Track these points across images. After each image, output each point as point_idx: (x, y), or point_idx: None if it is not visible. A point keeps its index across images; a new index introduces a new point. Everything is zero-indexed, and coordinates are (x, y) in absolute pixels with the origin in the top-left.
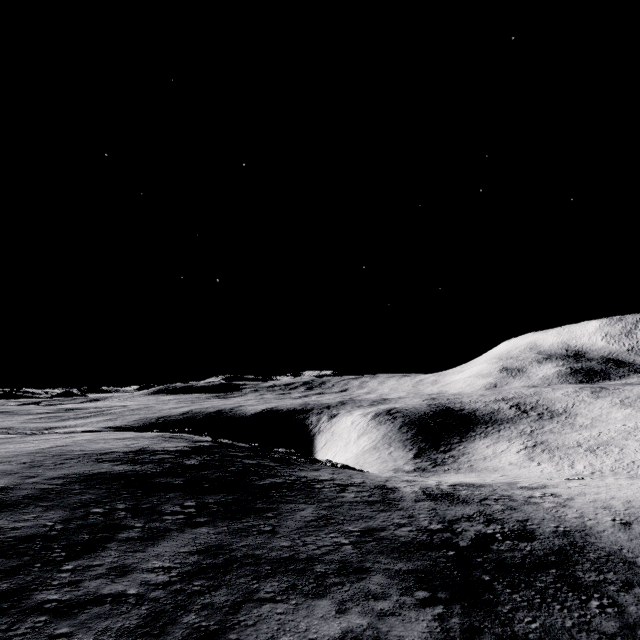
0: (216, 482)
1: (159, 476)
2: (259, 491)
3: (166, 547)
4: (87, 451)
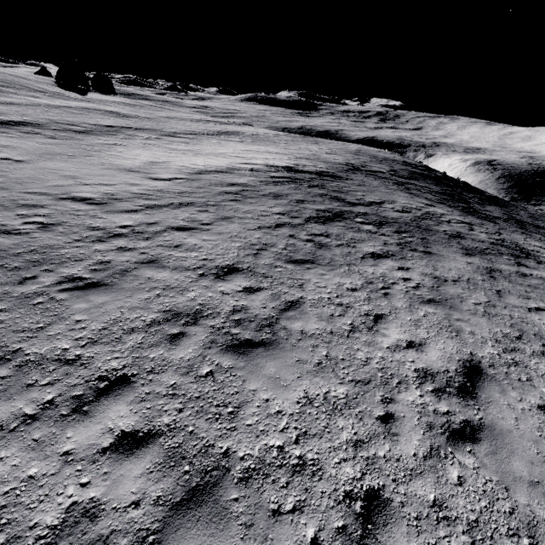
0: (467, 188)
1: (439, 179)
2: (490, 198)
3: (490, 209)
4: (382, 157)
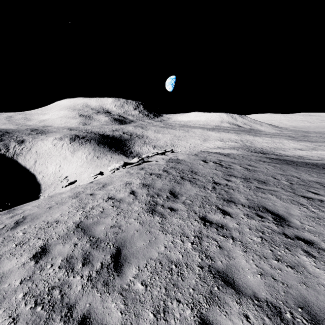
0: None
1: None
2: None
3: None
4: (272, 159)
